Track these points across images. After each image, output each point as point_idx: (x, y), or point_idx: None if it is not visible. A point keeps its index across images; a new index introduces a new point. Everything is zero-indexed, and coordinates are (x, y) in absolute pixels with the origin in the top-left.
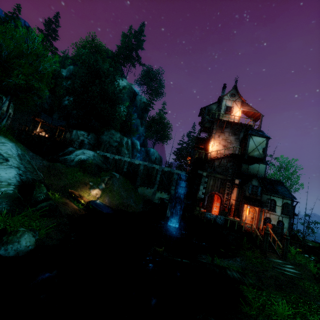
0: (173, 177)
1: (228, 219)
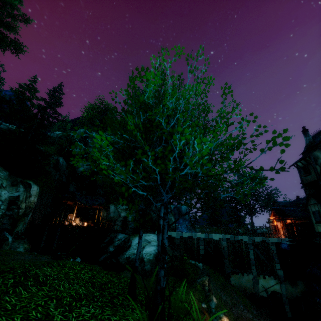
0: (270, 249)
1: None
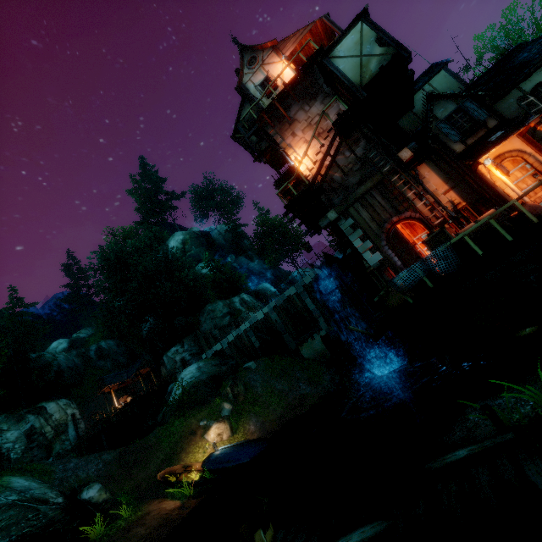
0: None
1: (462, 239)
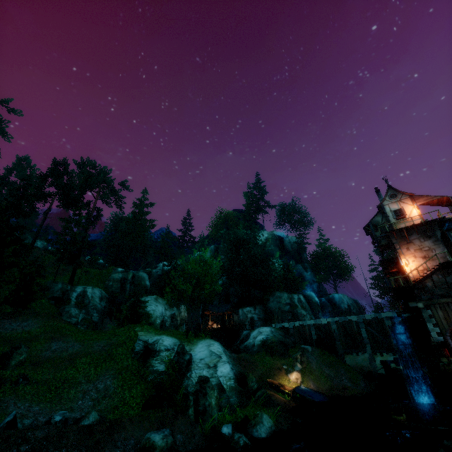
0: (385, 324)
1: None
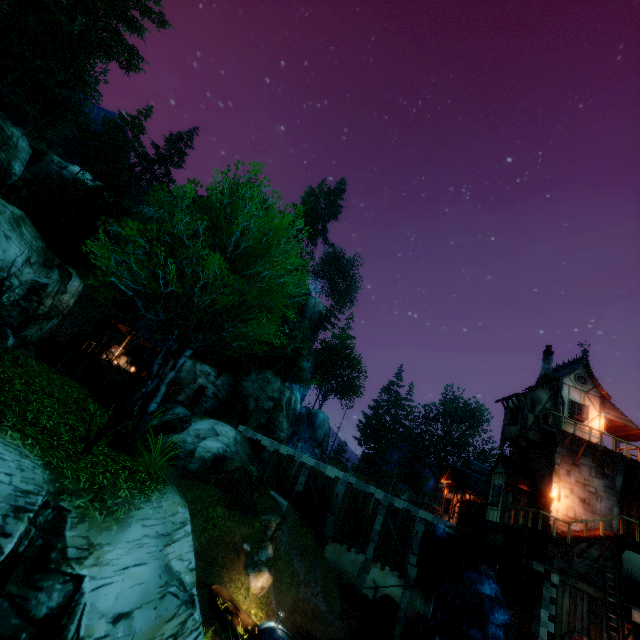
0: (414, 527)
1: None
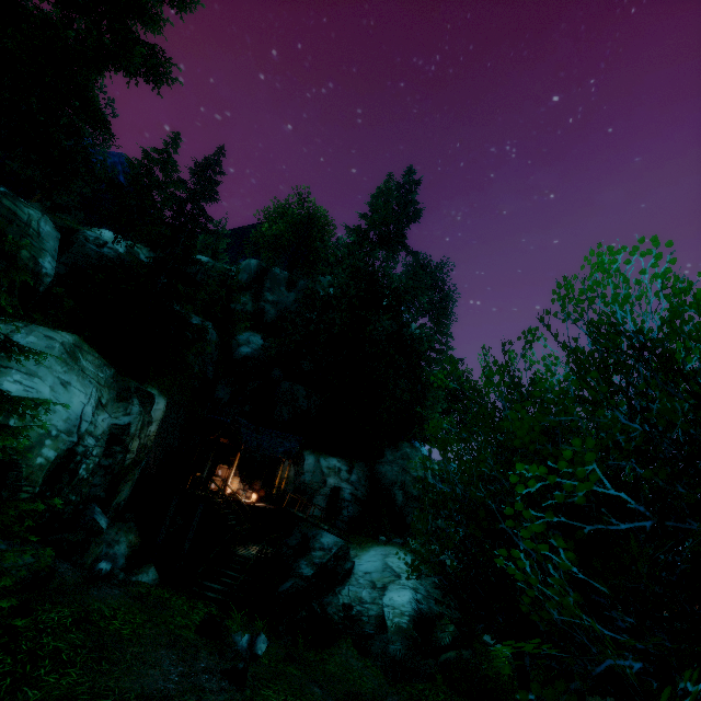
0: None
1: None
